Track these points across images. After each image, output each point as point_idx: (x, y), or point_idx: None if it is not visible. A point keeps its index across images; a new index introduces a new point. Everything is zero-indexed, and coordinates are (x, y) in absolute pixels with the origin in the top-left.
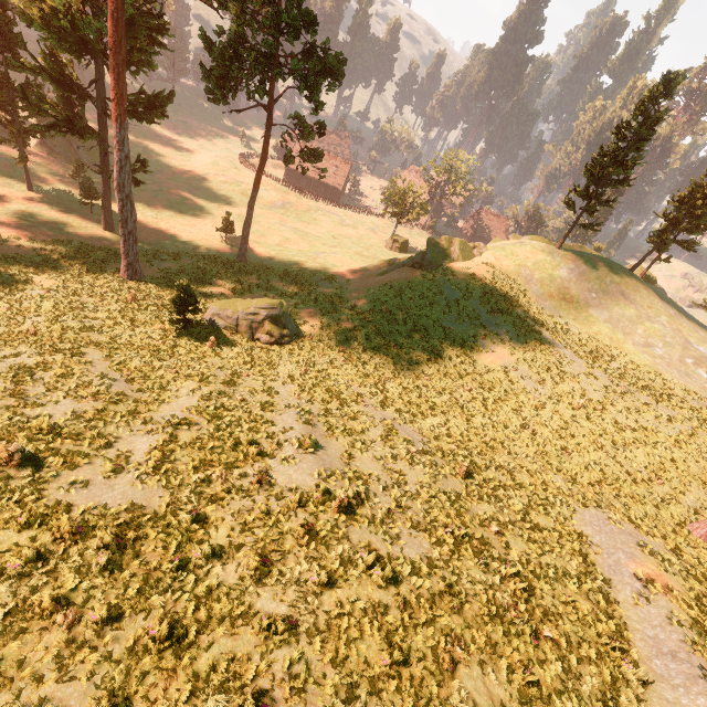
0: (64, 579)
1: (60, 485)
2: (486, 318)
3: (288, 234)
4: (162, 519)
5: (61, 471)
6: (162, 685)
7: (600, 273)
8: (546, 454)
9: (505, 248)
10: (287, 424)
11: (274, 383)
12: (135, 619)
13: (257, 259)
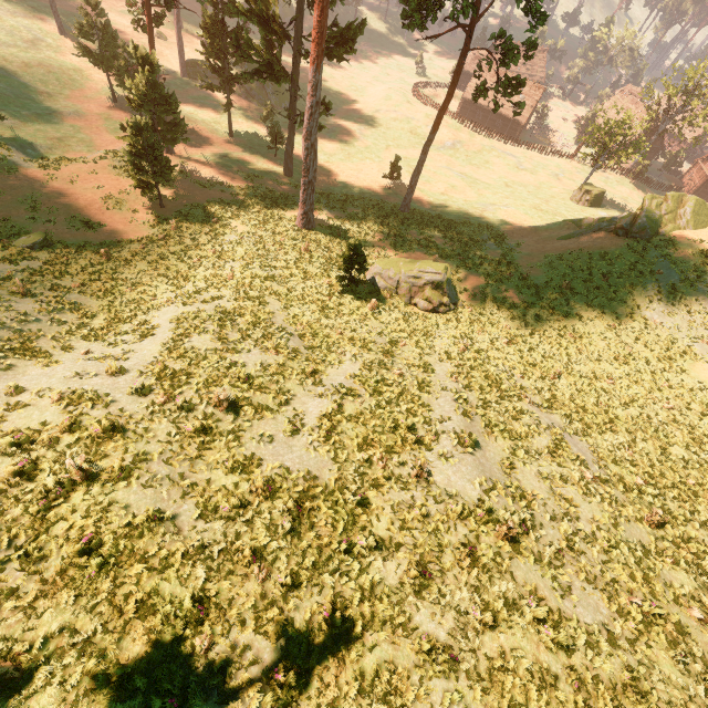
0: (258, 532)
1: (252, 435)
2: None
3: (455, 181)
4: (331, 494)
5: (253, 421)
6: (333, 670)
7: None
8: None
9: None
10: (444, 412)
11: (430, 358)
12: (310, 591)
13: (420, 210)
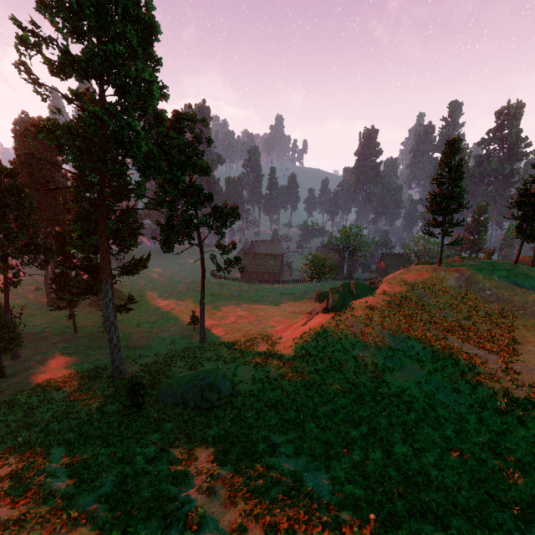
0: None
1: None
2: (390, 339)
3: (241, 313)
4: None
5: None
6: None
7: (485, 273)
8: (482, 481)
9: (395, 277)
10: (187, 497)
11: (198, 449)
12: None
13: (215, 337)
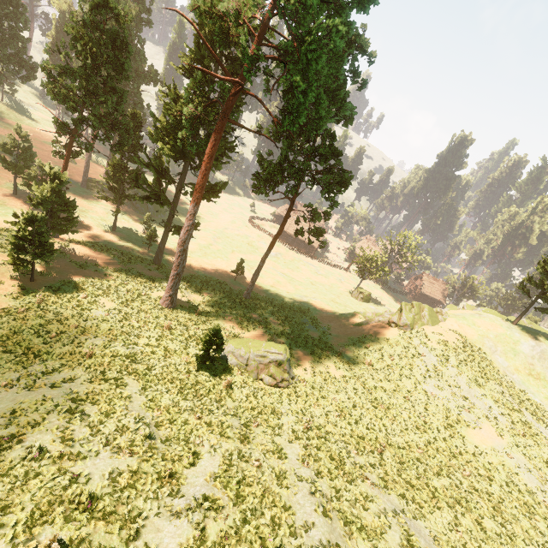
0: None
1: None
2: (466, 388)
3: (279, 278)
4: None
5: None
6: None
7: None
8: None
9: (466, 317)
10: (306, 514)
11: (280, 439)
12: None
13: (258, 297)
